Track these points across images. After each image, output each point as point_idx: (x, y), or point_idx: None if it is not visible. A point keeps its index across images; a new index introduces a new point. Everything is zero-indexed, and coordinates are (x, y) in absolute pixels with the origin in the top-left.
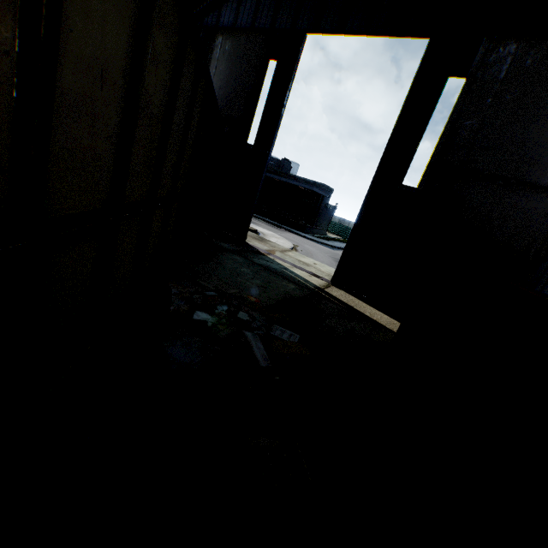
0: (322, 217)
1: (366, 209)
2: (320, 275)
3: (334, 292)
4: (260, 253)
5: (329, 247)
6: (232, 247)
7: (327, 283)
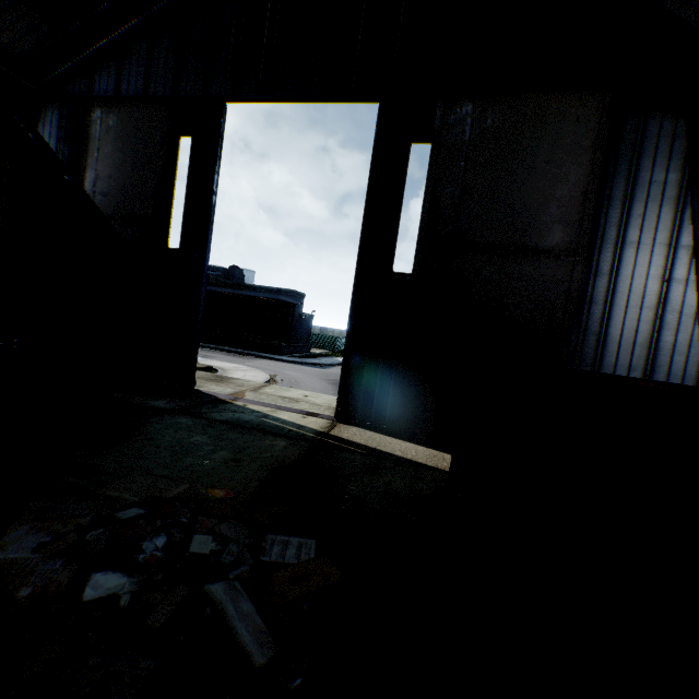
0: (299, 331)
1: (356, 310)
2: (318, 411)
3: (344, 433)
4: (222, 402)
5: (317, 366)
6: (172, 403)
7: (330, 422)
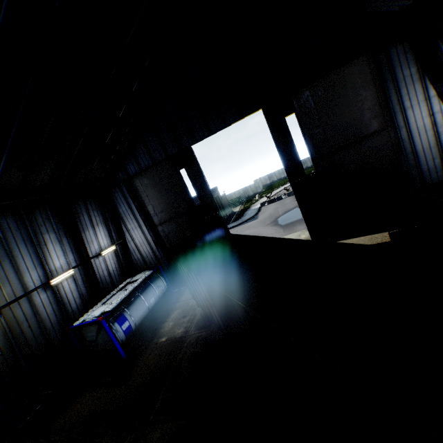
0: (225, 206)
1: (299, 198)
2: None
3: None
4: None
5: (251, 219)
6: None
7: None
